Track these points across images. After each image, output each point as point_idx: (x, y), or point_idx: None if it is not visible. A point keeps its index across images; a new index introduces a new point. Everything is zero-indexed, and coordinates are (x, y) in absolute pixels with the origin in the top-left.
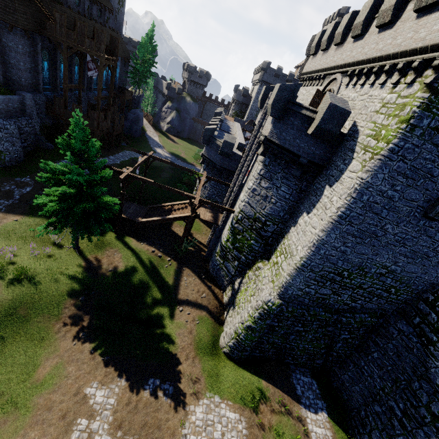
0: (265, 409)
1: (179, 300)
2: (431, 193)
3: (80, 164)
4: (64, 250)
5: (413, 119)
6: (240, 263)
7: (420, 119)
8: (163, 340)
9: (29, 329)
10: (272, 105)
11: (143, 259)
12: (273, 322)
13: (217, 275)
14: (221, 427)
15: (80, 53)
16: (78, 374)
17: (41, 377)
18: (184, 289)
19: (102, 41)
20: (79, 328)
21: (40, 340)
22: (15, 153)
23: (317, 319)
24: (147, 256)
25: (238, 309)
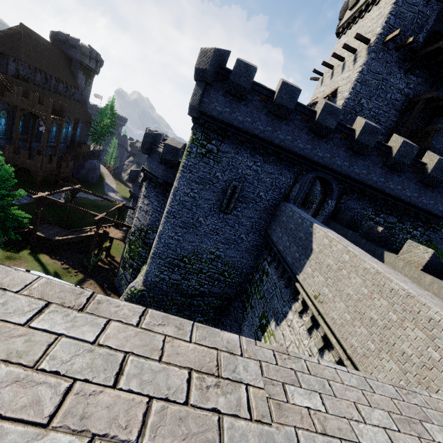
0: None
1: None
2: (217, 194)
3: None
4: None
5: (188, 148)
6: (133, 269)
7: (191, 148)
8: None
9: None
10: (142, 146)
11: (48, 269)
12: None
13: (120, 285)
14: None
15: (35, 114)
16: None
17: None
18: None
19: (50, 106)
20: None
21: None
22: None
23: (175, 304)
24: (53, 267)
25: None
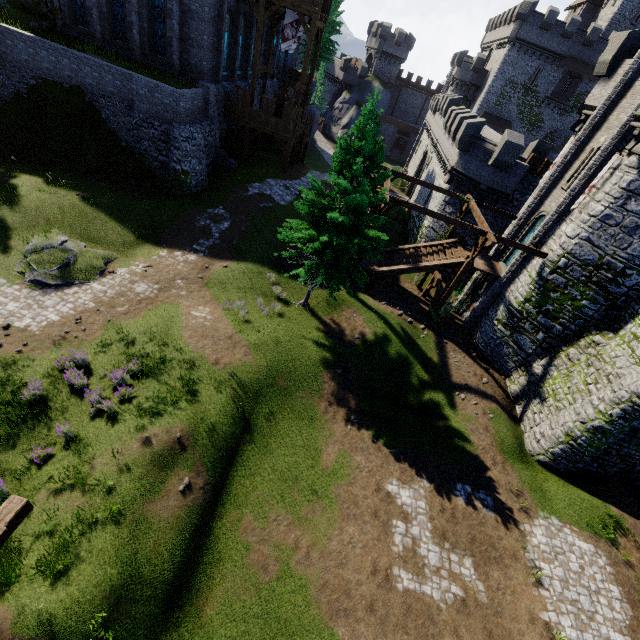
0: (626, 544)
1: (454, 384)
2: None
3: (352, 179)
4: (292, 308)
5: None
6: (549, 335)
7: None
8: (453, 436)
9: (294, 405)
10: None
11: (392, 325)
12: (639, 425)
13: (494, 353)
14: (576, 558)
15: (273, 14)
16: (370, 467)
17: (329, 465)
18: (455, 369)
19: None
20: (346, 409)
21: (310, 420)
22: (201, 175)
23: None
24: (395, 321)
25: (555, 402)
